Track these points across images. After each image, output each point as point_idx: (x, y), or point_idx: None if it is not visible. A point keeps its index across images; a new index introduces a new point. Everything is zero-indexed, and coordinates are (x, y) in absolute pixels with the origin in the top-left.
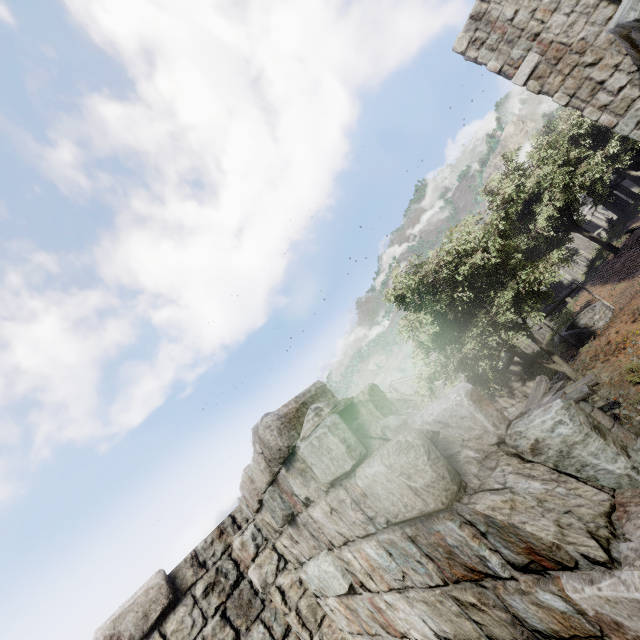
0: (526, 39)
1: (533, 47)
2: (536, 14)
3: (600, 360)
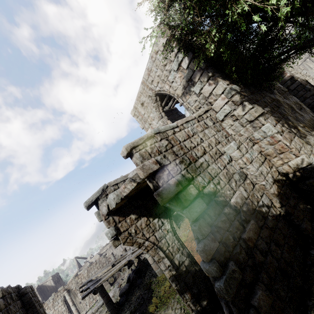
0: (148, 123)
1: (150, 127)
2: (149, 118)
3: (183, 225)
